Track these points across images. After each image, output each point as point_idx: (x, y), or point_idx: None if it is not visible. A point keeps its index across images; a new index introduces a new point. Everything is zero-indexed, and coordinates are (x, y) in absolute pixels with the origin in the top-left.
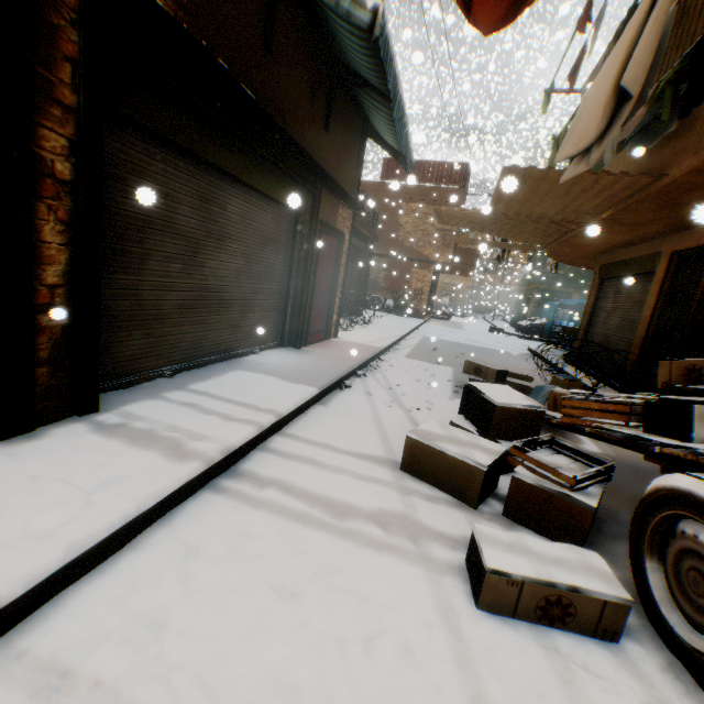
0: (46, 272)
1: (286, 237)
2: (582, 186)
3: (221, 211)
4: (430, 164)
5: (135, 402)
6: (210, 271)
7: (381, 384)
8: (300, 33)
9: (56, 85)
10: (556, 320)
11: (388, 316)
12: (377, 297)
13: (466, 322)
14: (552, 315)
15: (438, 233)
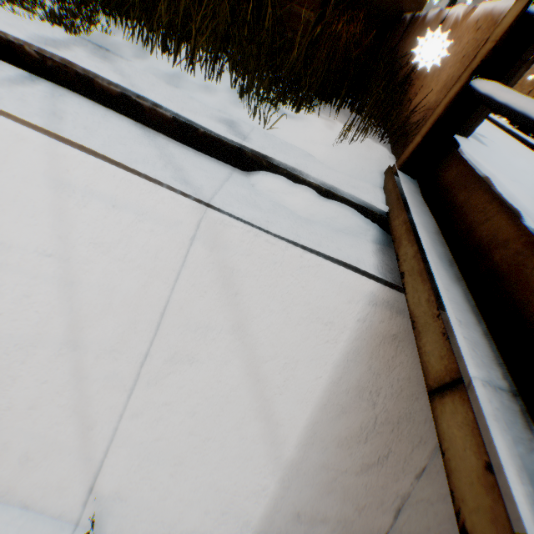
0: None
1: None
2: None
3: None
4: None
5: None
6: None
7: None
8: None
9: None
10: None
11: None
12: None
13: None
14: None
15: None
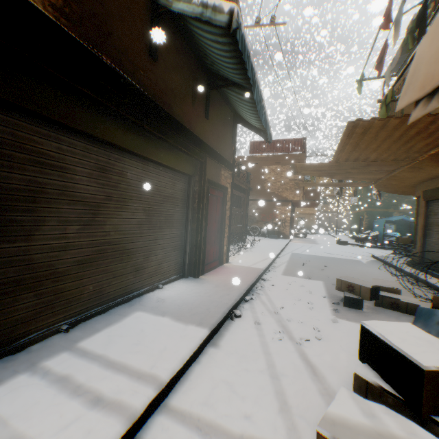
0: None
1: (182, 193)
2: (417, 128)
3: (121, 179)
4: (280, 141)
5: (2, 382)
6: (112, 227)
7: (267, 308)
8: (180, 52)
9: None
10: (384, 232)
11: (264, 239)
12: (255, 227)
13: (318, 238)
14: (382, 228)
15: (291, 182)
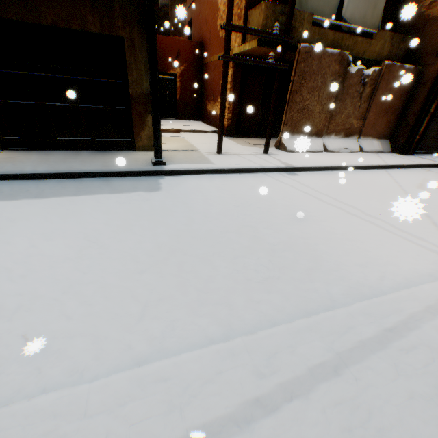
0: (420, 128)
1: None
2: None
3: None
4: None
5: (418, 155)
6: None
7: None
8: None
9: (436, 97)
10: None
11: None
12: None
13: None
14: None
15: None
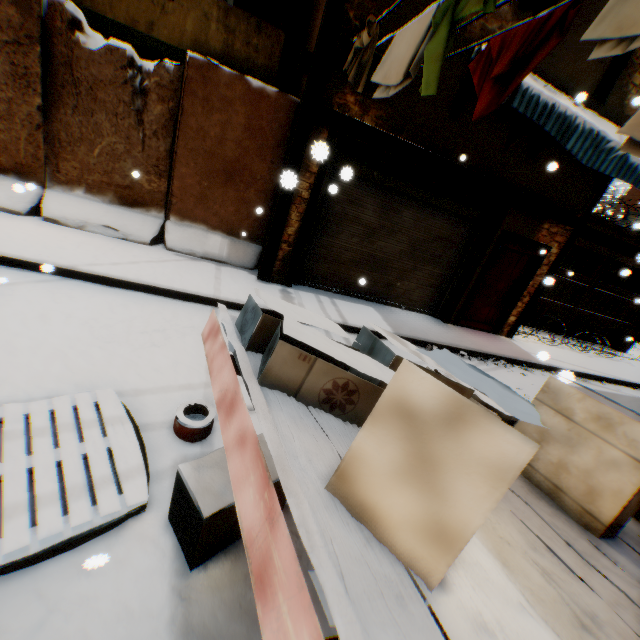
0: (288, 229)
1: (462, 238)
2: None
3: (396, 215)
4: None
5: (306, 291)
6: (378, 247)
7: None
8: None
9: (310, 165)
10: None
11: None
12: None
13: None
14: None
15: None
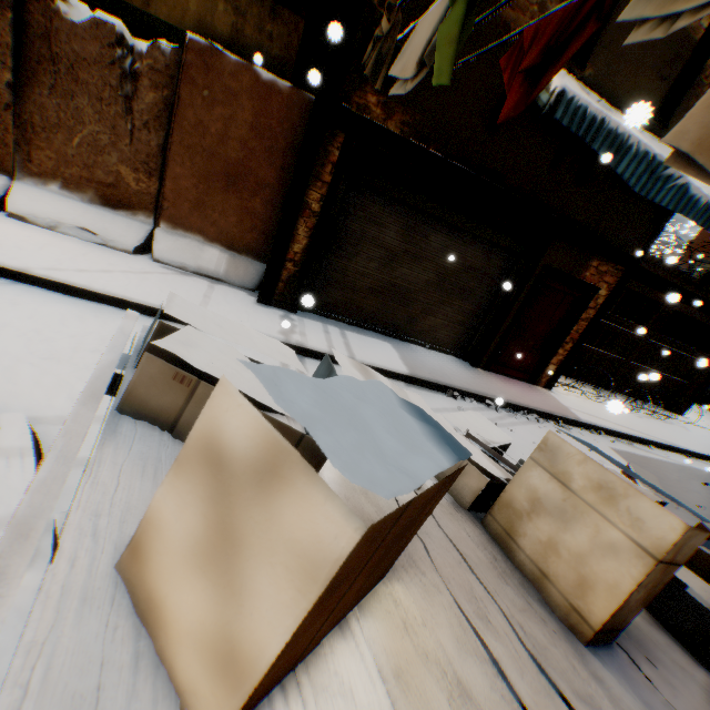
0: (295, 246)
1: (498, 271)
2: None
3: (423, 239)
4: None
5: (313, 319)
6: (401, 275)
7: (495, 419)
8: None
9: (322, 174)
10: None
11: None
12: None
13: None
14: None
15: None
